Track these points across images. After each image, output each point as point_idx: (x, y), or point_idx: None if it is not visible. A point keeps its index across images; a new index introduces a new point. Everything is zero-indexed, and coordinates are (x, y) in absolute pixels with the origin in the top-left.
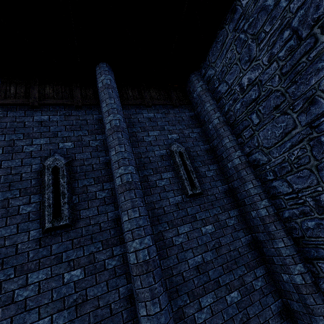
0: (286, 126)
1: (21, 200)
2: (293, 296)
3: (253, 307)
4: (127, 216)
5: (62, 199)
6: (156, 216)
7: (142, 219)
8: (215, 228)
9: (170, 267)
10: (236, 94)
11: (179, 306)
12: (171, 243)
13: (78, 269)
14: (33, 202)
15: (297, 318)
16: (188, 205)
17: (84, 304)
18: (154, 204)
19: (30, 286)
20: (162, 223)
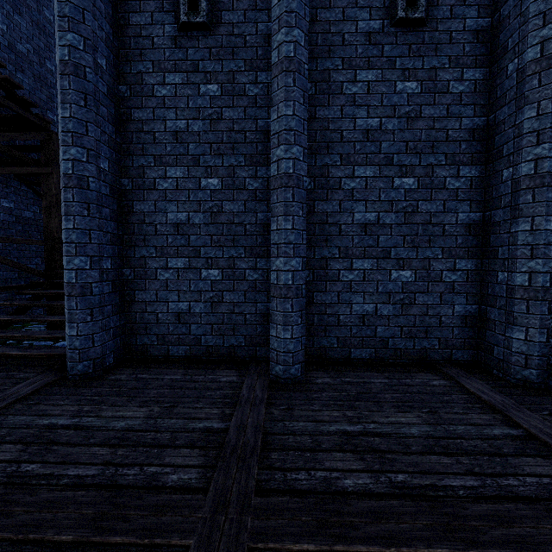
0: None
1: None
2: (503, 201)
3: (430, 204)
4: None
5: None
6: (327, 46)
7: (297, 2)
8: (422, 89)
9: (327, 119)
10: None
11: (325, 164)
12: (339, 90)
13: (215, 85)
14: None
15: (492, 234)
16: (388, 40)
17: (218, 122)
18: (329, 26)
19: (167, 86)
20: (334, 58)
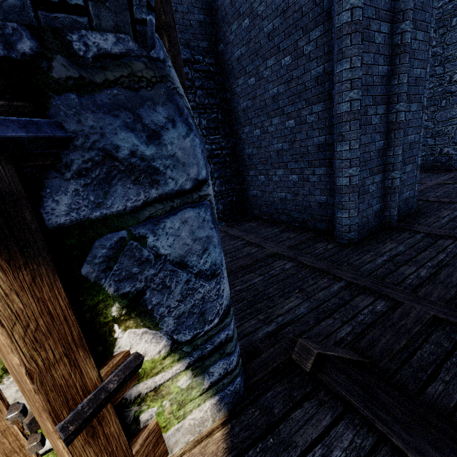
0: None
1: None
2: None
3: None
4: None
5: None
6: None
7: None
8: None
9: None
10: None
11: None
12: None
13: None
14: None
15: None
16: None
17: None
18: None
19: None
20: None
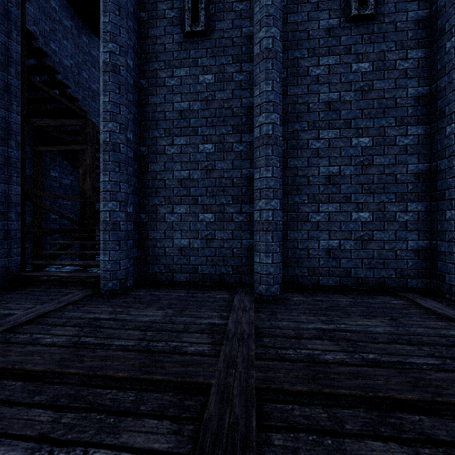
0: None
1: (166, 4)
2: (447, 152)
3: (383, 158)
4: (259, 7)
5: (200, 5)
6: (295, 41)
7: (274, 8)
8: (373, 68)
9: (296, 95)
10: None
11: (295, 129)
12: (305, 72)
13: (210, 75)
14: (175, 8)
15: (438, 180)
16: (344, 32)
17: (212, 102)
18: (297, 26)
19: (175, 78)
20: (301, 49)
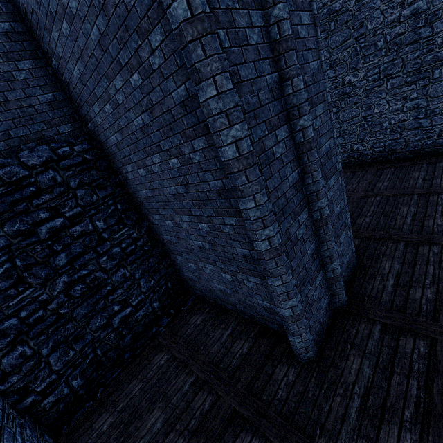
0: (346, 37)
1: None
2: None
3: None
4: None
5: None
6: None
7: None
8: None
9: None
10: (327, 1)
11: None
12: None
13: None
14: None
15: None
16: None
17: None
18: None
19: None
20: None
